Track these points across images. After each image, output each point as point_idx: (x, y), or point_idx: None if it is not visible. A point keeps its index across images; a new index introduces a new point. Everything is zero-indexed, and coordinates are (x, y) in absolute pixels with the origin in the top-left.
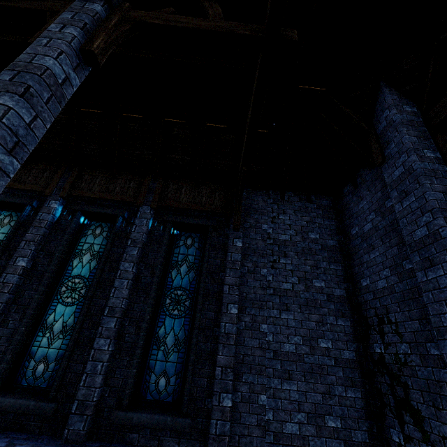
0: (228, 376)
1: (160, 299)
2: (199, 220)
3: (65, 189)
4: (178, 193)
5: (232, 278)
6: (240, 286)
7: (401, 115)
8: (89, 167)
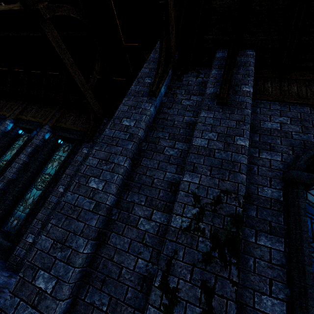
0: (38, 225)
1: (36, 178)
2: (72, 135)
3: (15, 114)
4: (68, 119)
5: (70, 170)
6: (73, 176)
7: (154, 55)
8: (32, 104)
